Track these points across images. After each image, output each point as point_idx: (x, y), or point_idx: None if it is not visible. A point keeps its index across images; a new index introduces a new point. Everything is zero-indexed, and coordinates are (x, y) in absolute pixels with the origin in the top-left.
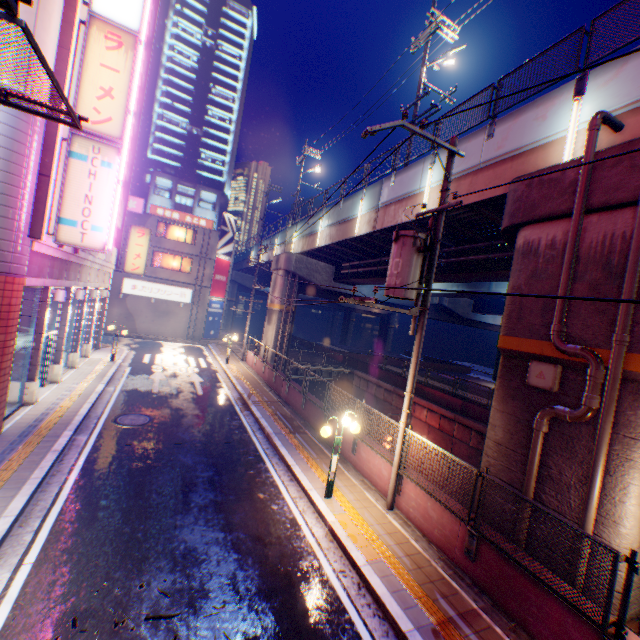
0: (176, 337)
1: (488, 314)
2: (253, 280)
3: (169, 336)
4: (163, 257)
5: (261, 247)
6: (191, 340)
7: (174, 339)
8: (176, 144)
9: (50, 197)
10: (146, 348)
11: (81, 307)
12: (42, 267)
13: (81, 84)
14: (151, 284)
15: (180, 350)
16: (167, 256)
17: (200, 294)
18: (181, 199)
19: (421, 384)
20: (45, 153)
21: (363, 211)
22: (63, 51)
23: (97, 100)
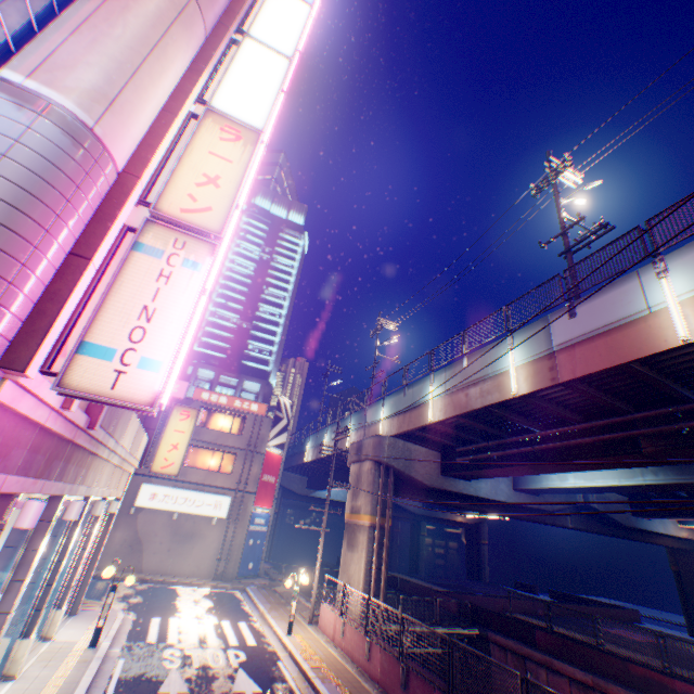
0: (198, 575)
1: (656, 517)
2: (302, 481)
3: (188, 574)
4: (199, 452)
5: (340, 429)
6: (220, 580)
7: (195, 580)
8: (224, 336)
9: (76, 293)
10: (153, 603)
11: (68, 534)
12: (8, 445)
13: (177, 167)
14: (177, 490)
15: (206, 603)
16: (204, 450)
17: (241, 502)
18: (222, 389)
19: (656, 670)
20: (94, 223)
21: (517, 361)
22: (167, 114)
23: (195, 186)
